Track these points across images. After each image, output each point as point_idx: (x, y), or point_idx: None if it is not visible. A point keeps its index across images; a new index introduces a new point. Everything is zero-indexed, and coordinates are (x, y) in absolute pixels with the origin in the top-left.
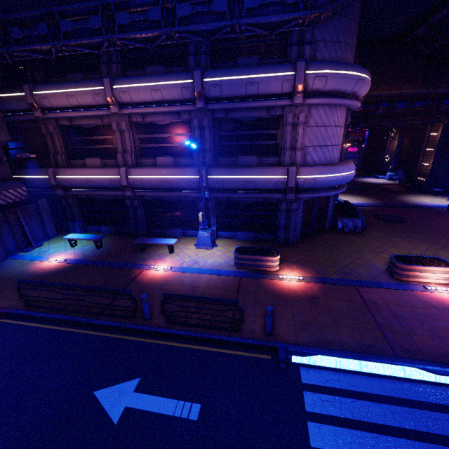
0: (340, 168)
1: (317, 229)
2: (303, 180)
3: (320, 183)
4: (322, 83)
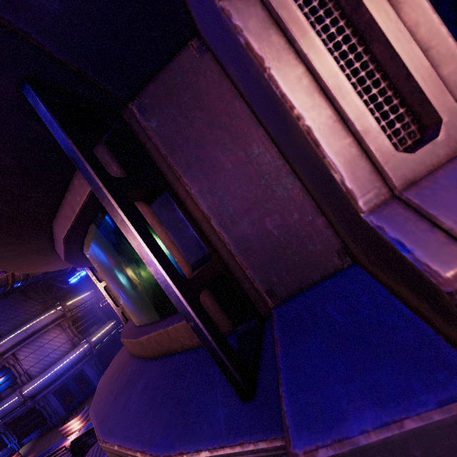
0: (50, 369)
1: (88, 394)
2: (27, 393)
3: (39, 387)
4: (3, 348)
